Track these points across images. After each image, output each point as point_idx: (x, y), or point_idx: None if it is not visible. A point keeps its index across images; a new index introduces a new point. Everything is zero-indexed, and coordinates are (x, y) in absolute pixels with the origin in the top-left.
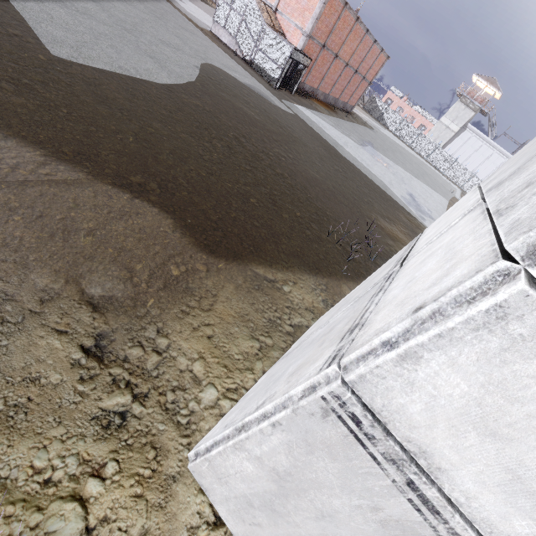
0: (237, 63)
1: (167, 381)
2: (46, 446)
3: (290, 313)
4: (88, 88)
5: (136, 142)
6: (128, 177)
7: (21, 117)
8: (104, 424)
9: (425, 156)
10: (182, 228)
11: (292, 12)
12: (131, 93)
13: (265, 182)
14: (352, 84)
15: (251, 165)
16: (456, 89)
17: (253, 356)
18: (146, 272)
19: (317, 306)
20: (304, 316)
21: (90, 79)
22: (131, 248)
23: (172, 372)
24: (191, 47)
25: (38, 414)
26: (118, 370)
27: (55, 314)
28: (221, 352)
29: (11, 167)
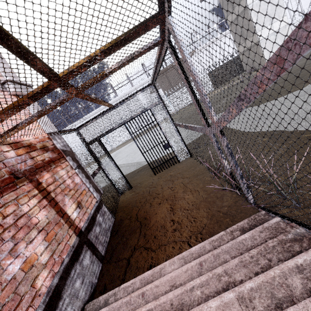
0: None
1: None
2: None
3: None
4: None
5: None
6: None
7: None
8: None
9: None
10: None
11: None
12: None
13: None
14: None
15: None
16: None
17: None
18: None
19: None
20: None
21: None
22: None
23: None
24: None
25: None
26: None
27: None
28: None
29: None
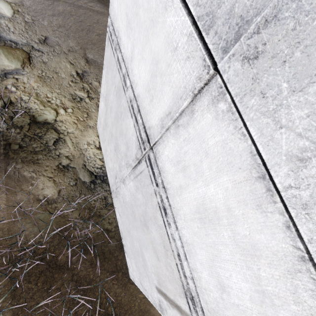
0: None
1: None
2: (52, 92)
3: None
4: None
5: None
6: None
7: None
8: (73, 97)
9: None
10: None
11: None
12: None
13: None
14: None
15: None
16: None
17: None
18: None
19: None
20: None
21: None
22: None
23: None
24: None
25: (54, 83)
26: (86, 85)
27: (72, 57)
28: None
29: None
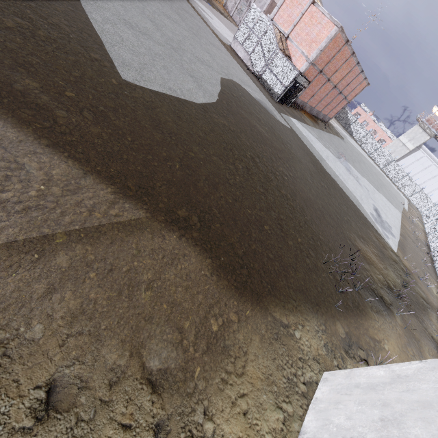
0: (249, 77)
1: None
2: None
3: (302, 367)
4: (146, 112)
5: (181, 169)
6: (176, 210)
7: (97, 149)
8: None
9: (381, 166)
10: (218, 268)
11: (301, 41)
12: (177, 115)
13: (274, 205)
14: (334, 101)
15: (263, 187)
16: (418, 115)
17: (279, 433)
18: (193, 331)
19: (321, 354)
20: (313, 369)
21: (148, 102)
22: (180, 300)
23: None
24: (218, 63)
25: None
26: None
27: (121, 401)
28: (255, 432)
29: (88, 210)
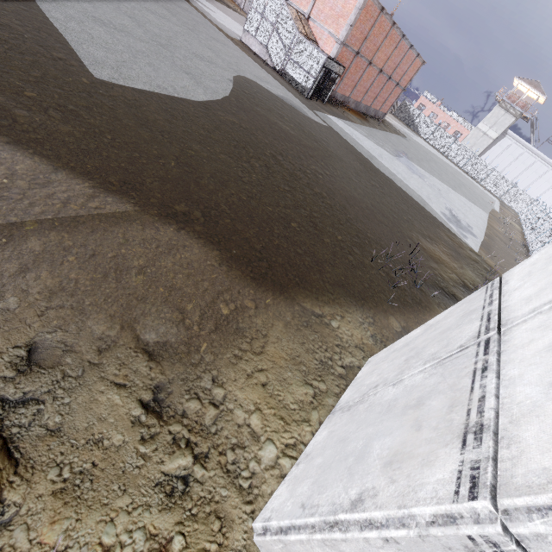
0: (268, 73)
1: (225, 438)
2: (113, 519)
3: (340, 352)
4: (129, 110)
5: (178, 167)
6: (173, 205)
7: (69, 147)
8: (167, 491)
9: (461, 164)
10: (228, 260)
11: (326, 19)
12: (170, 113)
13: (304, 203)
14: (385, 91)
15: (290, 185)
16: (496, 93)
17: (308, 405)
18: (197, 312)
19: (367, 343)
20: (354, 356)
21: (131, 100)
22: (180, 286)
23: (230, 427)
24: (223, 59)
25: (104, 482)
26: (177, 427)
27: (113, 365)
28: (276, 401)
29: (62, 202)
